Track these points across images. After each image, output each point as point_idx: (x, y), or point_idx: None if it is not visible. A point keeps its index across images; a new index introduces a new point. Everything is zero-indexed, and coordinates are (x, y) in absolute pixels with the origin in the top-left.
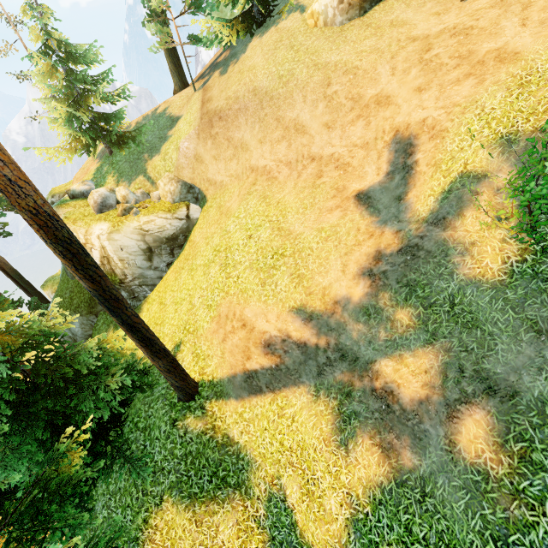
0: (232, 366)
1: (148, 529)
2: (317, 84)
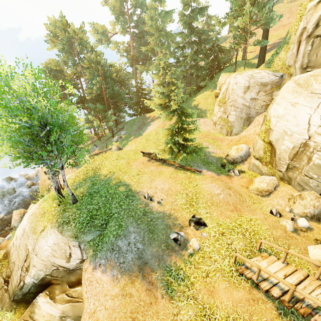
0: (257, 53)
1: (237, 70)
2: (287, 10)
